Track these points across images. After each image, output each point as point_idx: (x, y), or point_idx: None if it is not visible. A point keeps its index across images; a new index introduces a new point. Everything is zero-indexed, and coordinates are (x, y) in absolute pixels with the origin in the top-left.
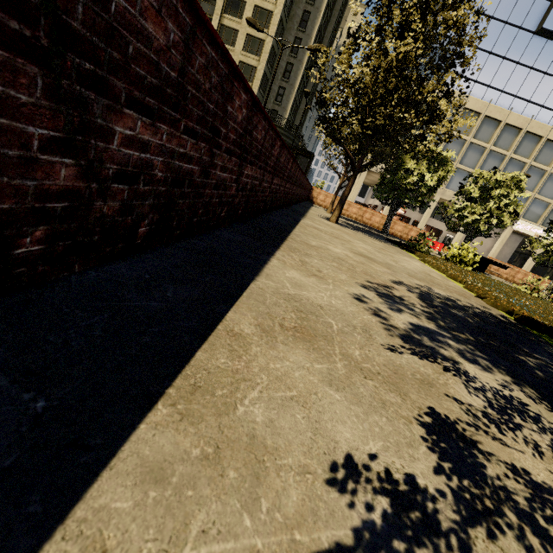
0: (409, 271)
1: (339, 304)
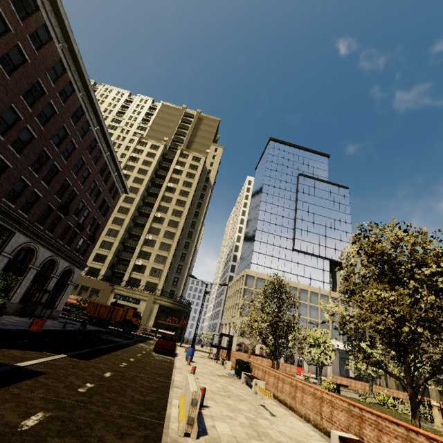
0: None
1: None
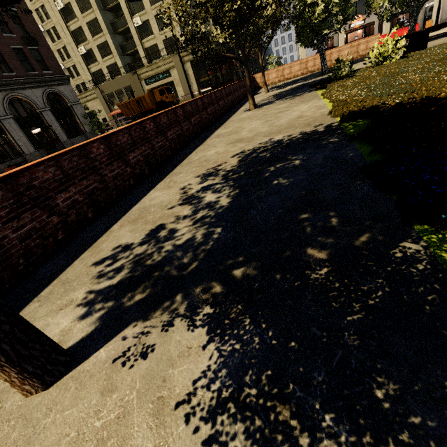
0: (272, 130)
1: (166, 198)
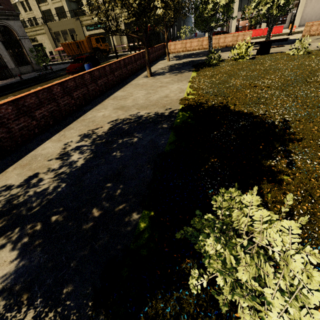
0: (144, 104)
1: (51, 150)
